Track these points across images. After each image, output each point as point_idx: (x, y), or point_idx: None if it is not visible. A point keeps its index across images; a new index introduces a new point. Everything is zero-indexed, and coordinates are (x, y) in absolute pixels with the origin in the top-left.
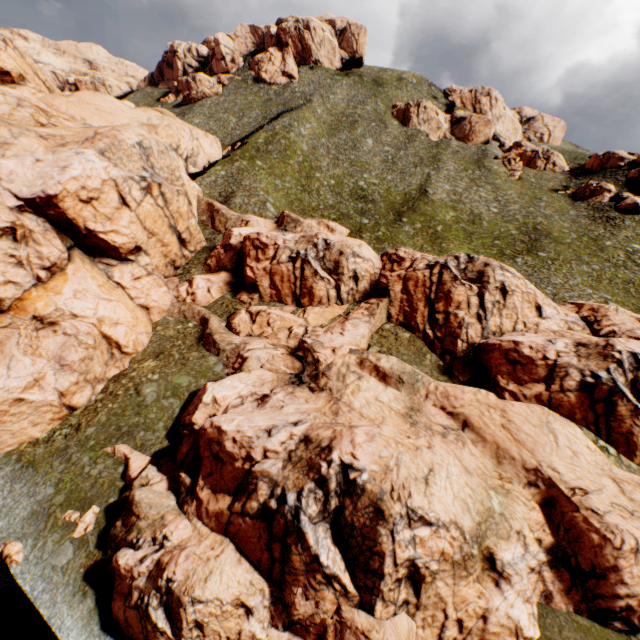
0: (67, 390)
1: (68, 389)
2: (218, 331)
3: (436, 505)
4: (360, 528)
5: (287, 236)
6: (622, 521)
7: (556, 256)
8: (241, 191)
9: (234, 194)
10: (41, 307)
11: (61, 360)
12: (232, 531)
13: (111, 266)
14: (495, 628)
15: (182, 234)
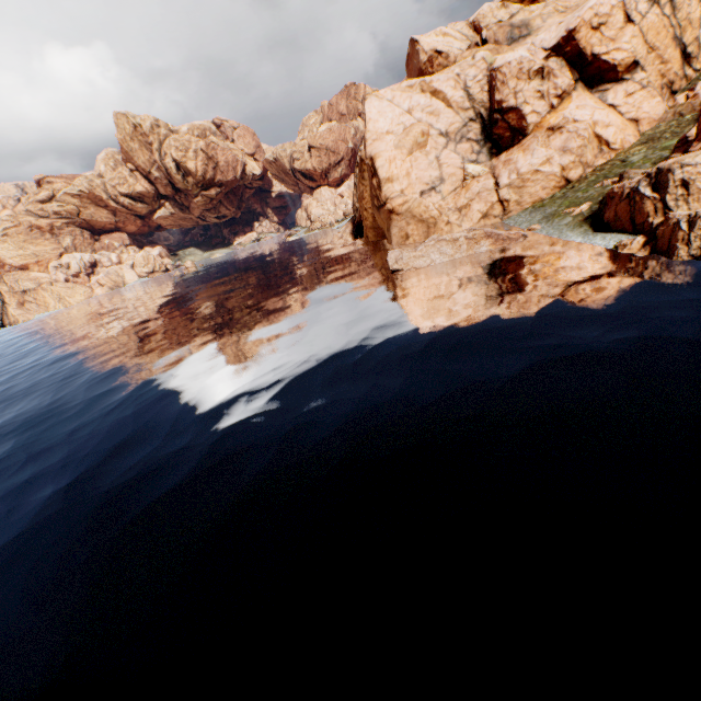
0: (565, 167)
1: (566, 166)
2: None
3: None
4: None
5: None
6: None
7: None
8: None
9: None
10: (552, 122)
11: (563, 149)
12: None
13: (605, 92)
14: None
15: (686, 48)
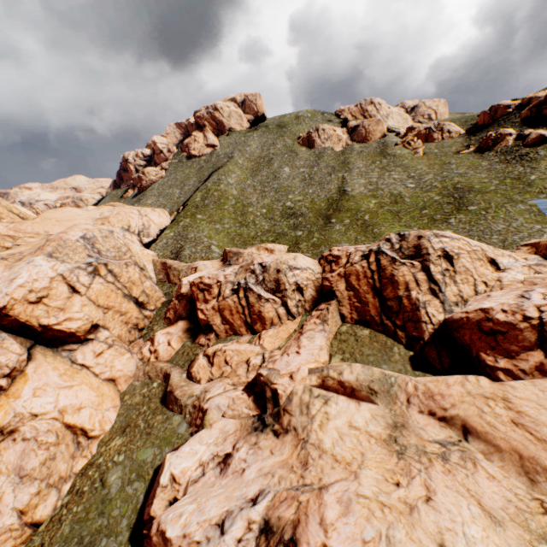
0: (27, 505)
1: (28, 504)
2: (178, 385)
3: None
4: None
5: (227, 271)
6: None
7: (487, 205)
8: (188, 244)
9: (183, 248)
10: (1, 417)
11: (20, 471)
12: None
13: (73, 351)
14: None
15: (139, 298)
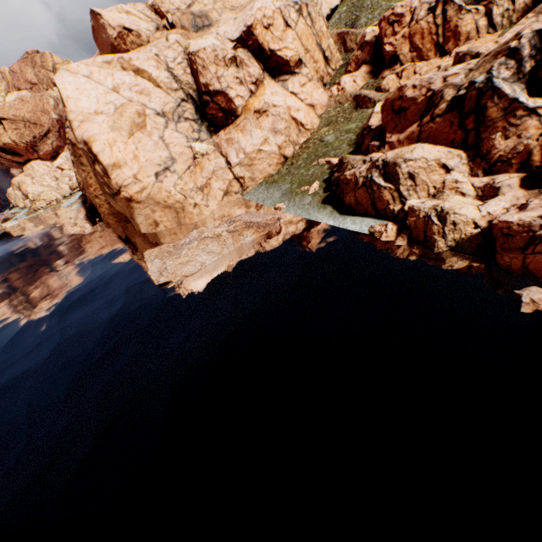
0: (281, 145)
1: (281, 145)
2: (370, 94)
3: None
4: None
5: None
6: None
7: None
8: (363, 12)
9: (357, 17)
10: (256, 105)
11: (274, 130)
12: (423, 138)
13: (285, 81)
14: None
15: (325, 53)
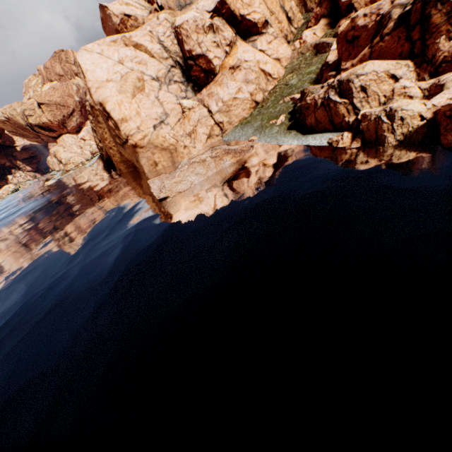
0: (252, 93)
1: (253, 92)
2: (328, 40)
3: None
4: None
5: None
6: None
7: None
8: None
9: None
10: (231, 63)
11: (246, 81)
12: (374, 57)
13: (254, 41)
14: None
15: (288, 14)
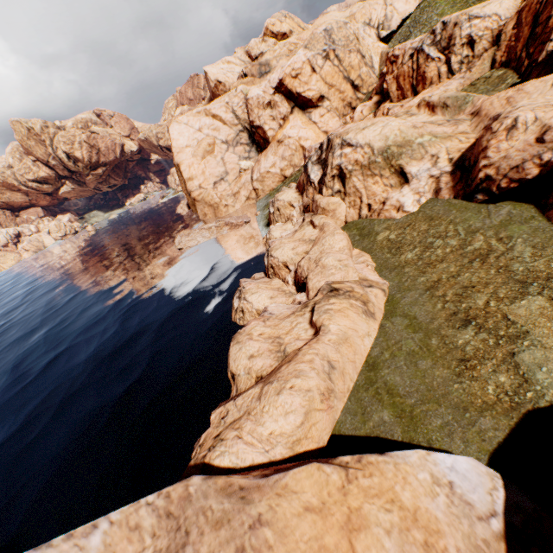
0: (283, 168)
1: (283, 168)
2: None
3: (358, 136)
4: (326, 160)
5: (415, 40)
6: (524, 113)
7: None
8: (416, 28)
9: (409, 34)
10: (279, 137)
11: (282, 157)
12: (298, 186)
13: (310, 113)
14: (387, 208)
15: (354, 82)
